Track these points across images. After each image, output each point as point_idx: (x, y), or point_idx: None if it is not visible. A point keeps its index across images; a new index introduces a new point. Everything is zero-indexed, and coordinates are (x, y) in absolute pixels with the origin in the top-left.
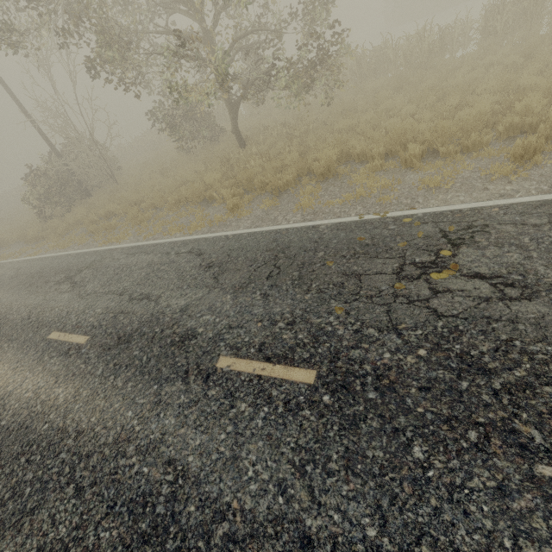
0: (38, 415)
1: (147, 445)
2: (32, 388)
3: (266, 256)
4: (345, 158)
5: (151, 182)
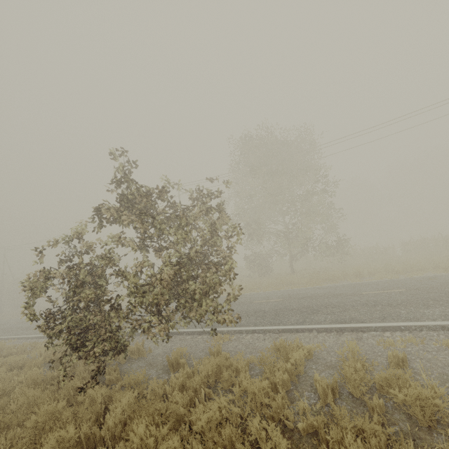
0: (286, 306)
1: (353, 301)
2: (269, 306)
3: (354, 285)
4: (363, 274)
5: (241, 281)
